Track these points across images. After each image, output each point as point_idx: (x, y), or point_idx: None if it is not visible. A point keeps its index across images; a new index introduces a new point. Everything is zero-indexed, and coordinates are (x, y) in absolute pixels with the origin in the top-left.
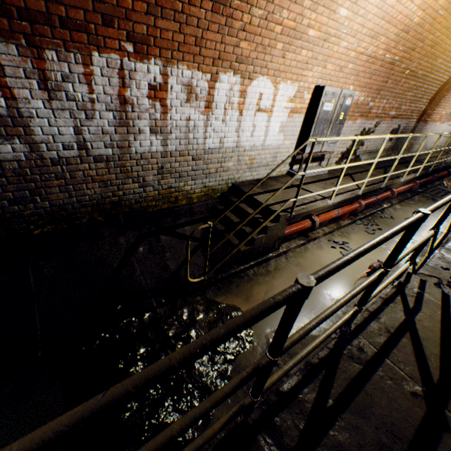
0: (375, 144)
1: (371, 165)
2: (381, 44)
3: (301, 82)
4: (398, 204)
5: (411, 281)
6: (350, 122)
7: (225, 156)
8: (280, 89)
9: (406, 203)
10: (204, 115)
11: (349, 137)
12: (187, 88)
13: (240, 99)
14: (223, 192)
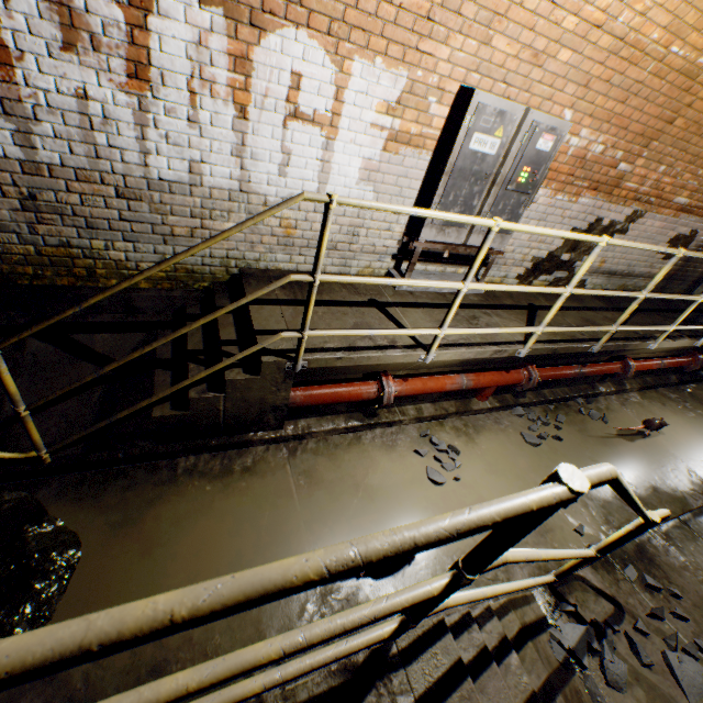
0: (626, 259)
1: (601, 300)
2: (658, 8)
3: (419, 68)
4: (639, 393)
5: (420, 661)
6: (563, 197)
7: (211, 206)
8: (354, 75)
9: (660, 394)
10: (129, 94)
11: (468, 217)
12: (60, 10)
13: (236, 76)
14: (216, 282)
